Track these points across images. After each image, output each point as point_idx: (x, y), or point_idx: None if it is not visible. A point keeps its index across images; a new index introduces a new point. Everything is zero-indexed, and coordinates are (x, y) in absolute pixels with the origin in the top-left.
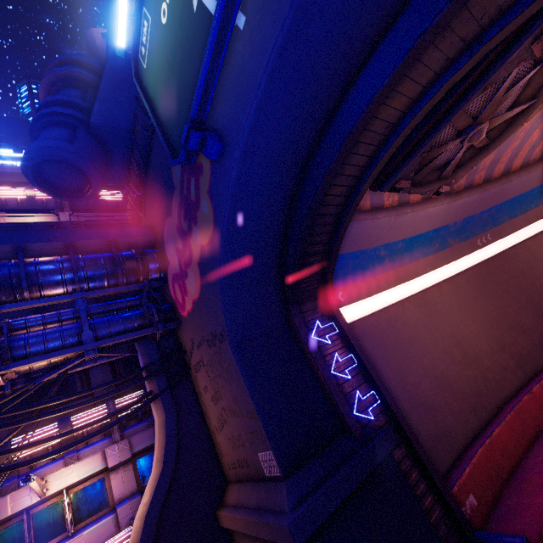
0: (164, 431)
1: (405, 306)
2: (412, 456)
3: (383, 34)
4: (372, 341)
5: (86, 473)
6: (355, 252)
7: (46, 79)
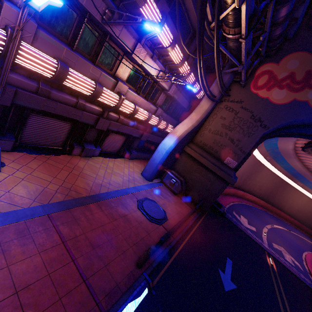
0: (206, 114)
1: None
2: None
3: None
4: None
5: (165, 85)
6: None
7: None
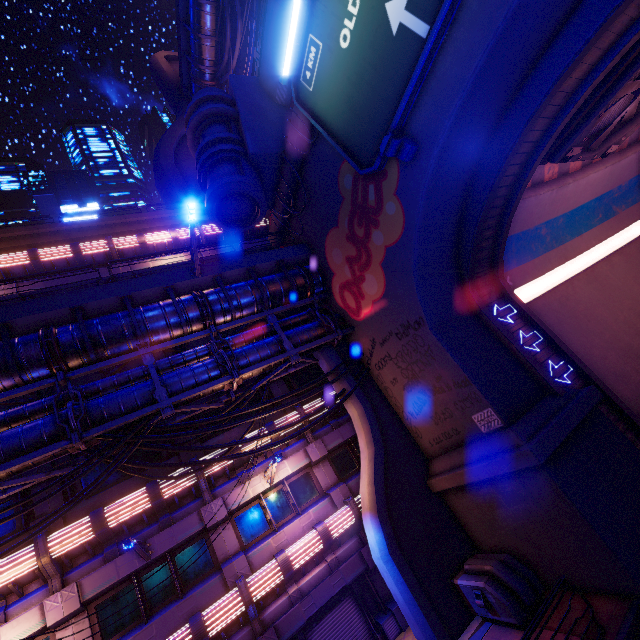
0: (365, 420)
1: (575, 284)
2: (615, 412)
3: (570, 14)
4: (548, 321)
5: (296, 467)
6: (518, 234)
7: (194, 121)
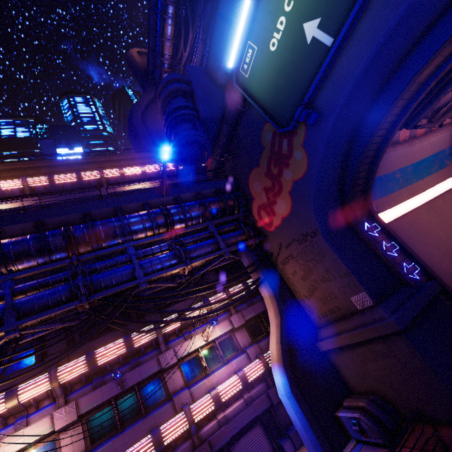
0: (274, 299)
1: (419, 212)
2: (450, 300)
3: (425, 34)
4: (401, 236)
5: (223, 331)
6: (381, 176)
7: (164, 94)
